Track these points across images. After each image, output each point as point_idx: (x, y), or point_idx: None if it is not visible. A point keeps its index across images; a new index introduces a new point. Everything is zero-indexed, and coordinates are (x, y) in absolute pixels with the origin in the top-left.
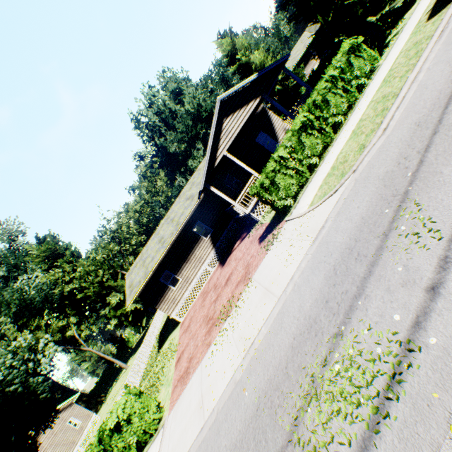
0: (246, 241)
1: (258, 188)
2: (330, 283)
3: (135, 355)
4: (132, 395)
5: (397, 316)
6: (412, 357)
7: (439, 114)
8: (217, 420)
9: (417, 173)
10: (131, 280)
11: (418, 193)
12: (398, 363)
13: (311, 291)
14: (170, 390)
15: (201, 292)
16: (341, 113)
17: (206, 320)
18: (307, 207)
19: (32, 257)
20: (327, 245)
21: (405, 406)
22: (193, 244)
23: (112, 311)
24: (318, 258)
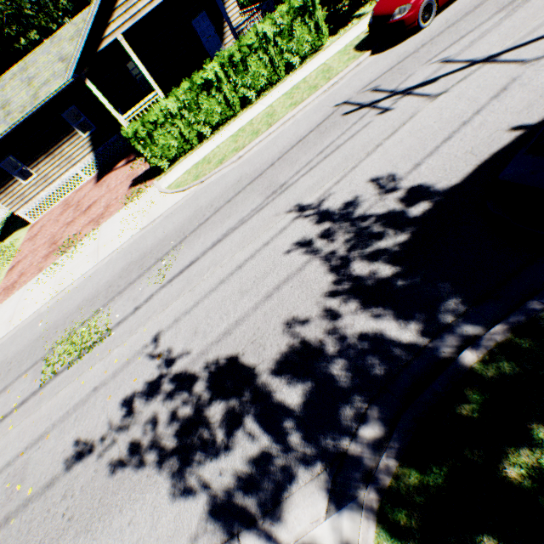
0: (127, 169)
1: (131, 135)
2: (121, 274)
3: None
4: None
5: (118, 315)
6: (105, 337)
7: (245, 185)
8: (16, 334)
9: (200, 227)
10: None
11: (187, 243)
12: (101, 338)
13: (112, 272)
14: None
15: (66, 199)
16: (258, 88)
17: (52, 241)
18: (167, 187)
19: None
20: (143, 241)
21: (89, 356)
22: (62, 136)
23: None
24: (133, 247)
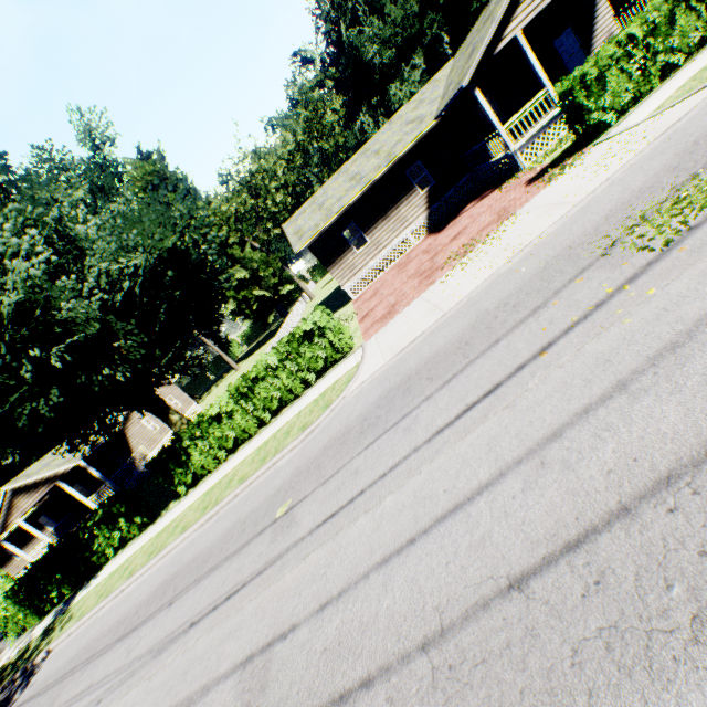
0: (493, 196)
1: (575, 83)
2: (685, 154)
3: (251, 358)
4: (325, 315)
5: None
6: None
7: None
8: (469, 302)
9: None
10: (296, 227)
11: None
12: None
13: (647, 173)
14: (359, 334)
15: (392, 267)
16: None
17: (416, 275)
18: (647, 115)
19: (133, 177)
20: (684, 131)
21: None
22: (401, 196)
23: (232, 291)
24: (663, 147)
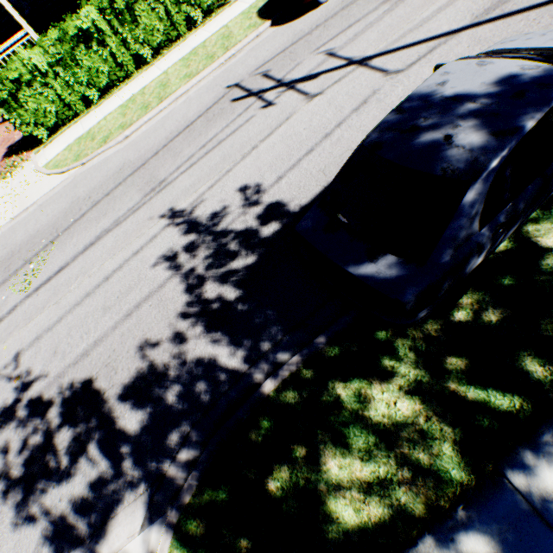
0: (3, 130)
1: None
2: None
3: None
4: None
5: None
6: None
7: (127, 176)
8: None
9: (75, 224)
10: None
11: (59, 244)
12: None
13: None
14: None
15: None
16: (154, 45)
17: None
18: (44, 165)
19: None
20: (12, 235)
21: None
22: None
23: None
24: (0, 243)
